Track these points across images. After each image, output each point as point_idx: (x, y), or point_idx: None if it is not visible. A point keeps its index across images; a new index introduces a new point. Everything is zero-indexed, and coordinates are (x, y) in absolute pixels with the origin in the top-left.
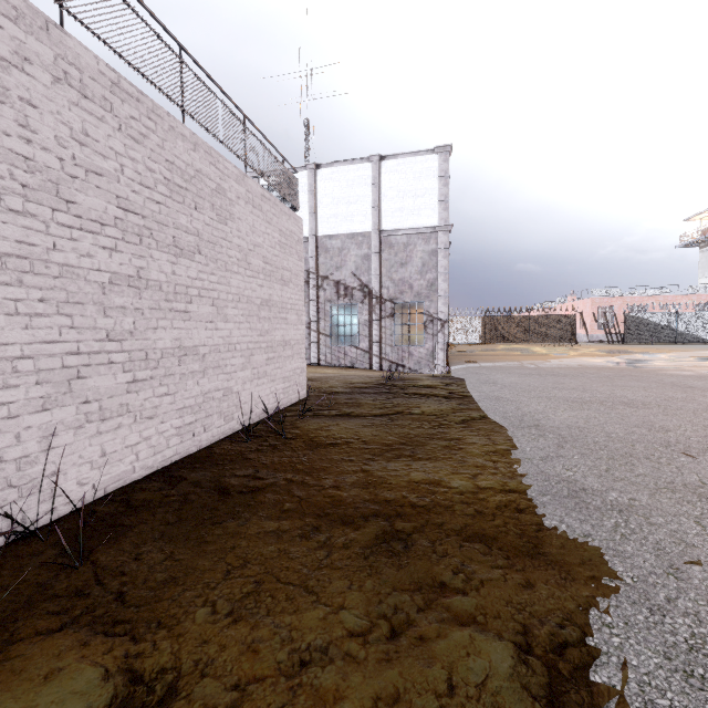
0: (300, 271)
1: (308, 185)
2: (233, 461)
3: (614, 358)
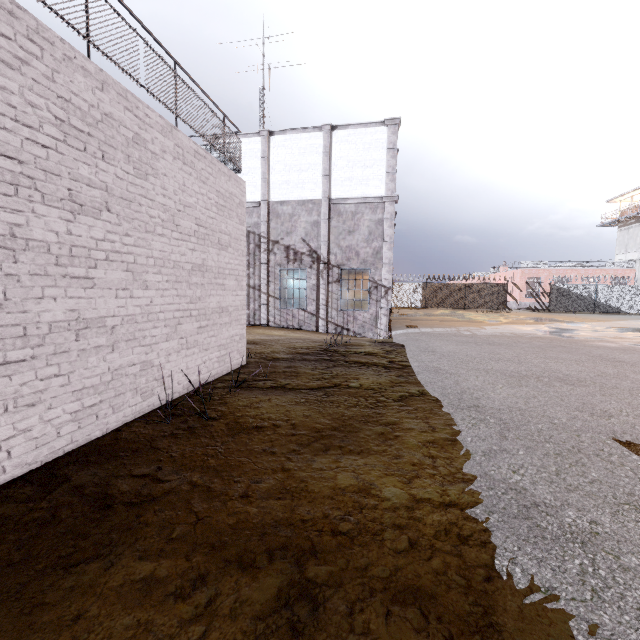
0: (241, 235)
1: (261, 151)
2: (137, 453)
3: (542, 327)
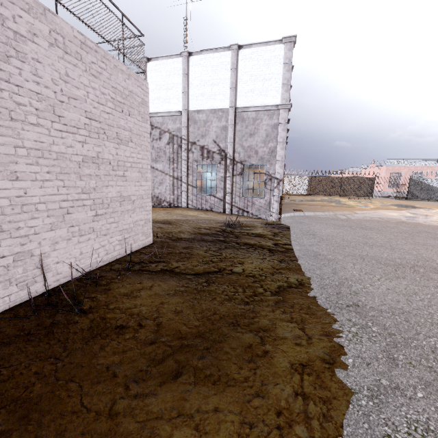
0: (144, 132)
1: (182, 69)
2: None
3: (405, 213)
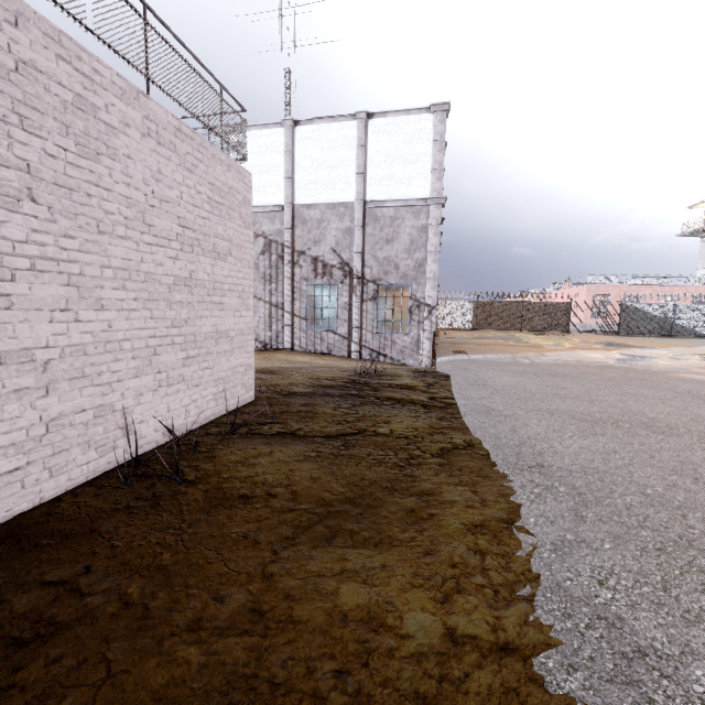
0: (246, 242)
1: (284, 144)
2: (67, 540)
3: (613, 354)
